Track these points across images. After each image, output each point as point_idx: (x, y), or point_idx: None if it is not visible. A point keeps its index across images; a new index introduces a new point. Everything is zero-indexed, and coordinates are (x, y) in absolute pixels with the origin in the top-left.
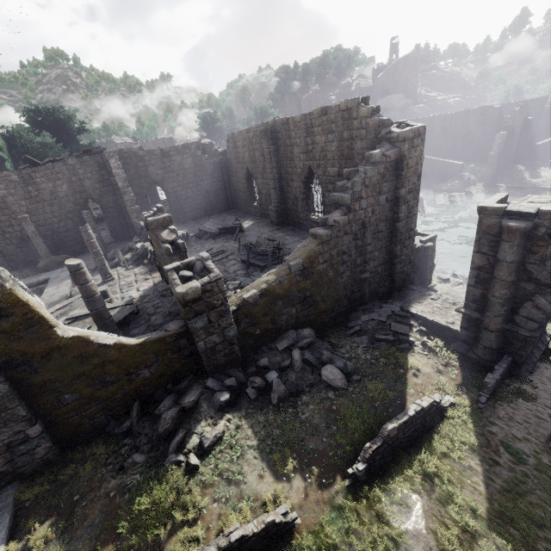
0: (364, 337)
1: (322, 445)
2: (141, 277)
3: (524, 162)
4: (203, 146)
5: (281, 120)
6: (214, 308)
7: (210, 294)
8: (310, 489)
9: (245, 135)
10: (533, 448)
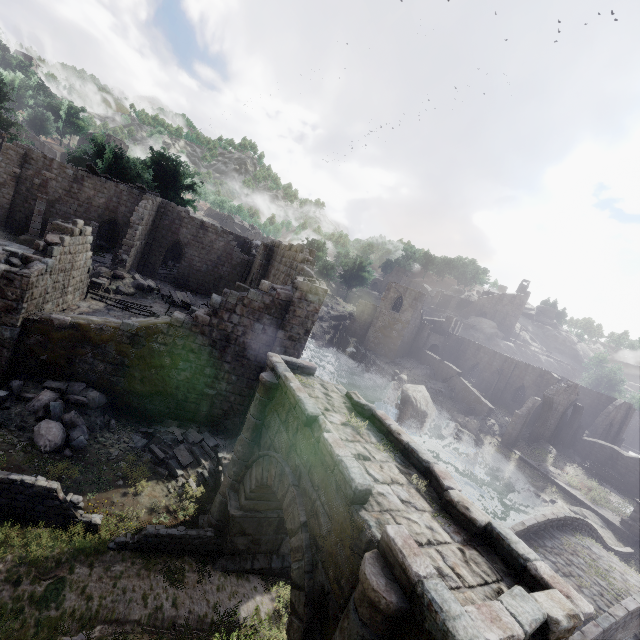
0: (145, 440)
1: None
2: None
3: (563, 448)
4: (251, 245)
5: (277, 243)
6: (5, 298)
7: (9, 283)
8: None
9: None
10: (78, 605)
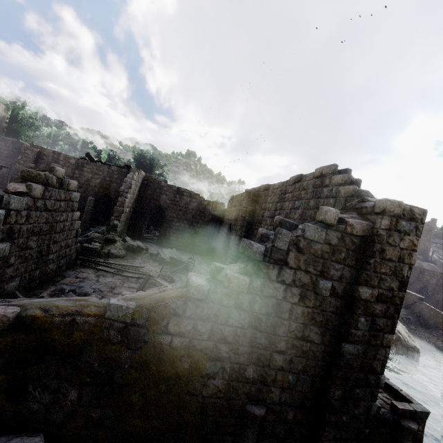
0: None
1: None
2: None
3: None
4: (216, 204)
5: (265, 185)
6: None
7: None
8: None
9: (240, 197)
10: None
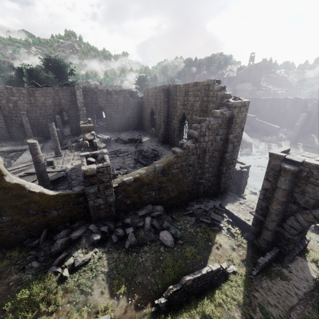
0: (193, 217)
1: (146, 281)
2: (76, 157)
3: (316, 133)
4: (132, 92)
5: (173, 85)
6: (103, 183)
7: (101, 174)
8: (129, 308)
9: (154, 90)
10: (278, 313)
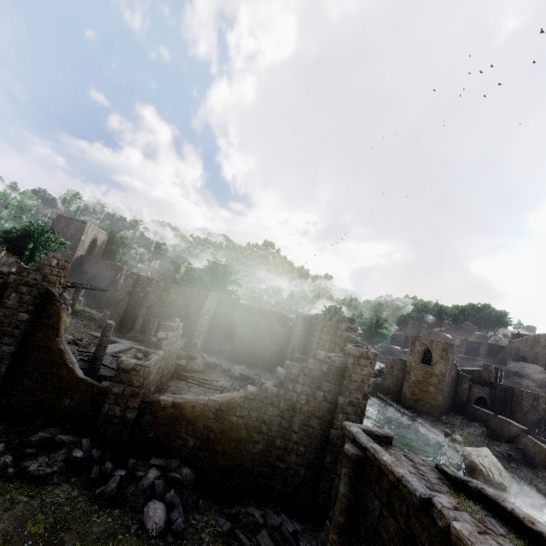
0: (229, 522)
1: (71, 545)
2: None
3: None
4: (286, 318)
5: (315, 315)
6: (132, 386)
7: (136, 373)
8: None
9: (302, 319)
10: None
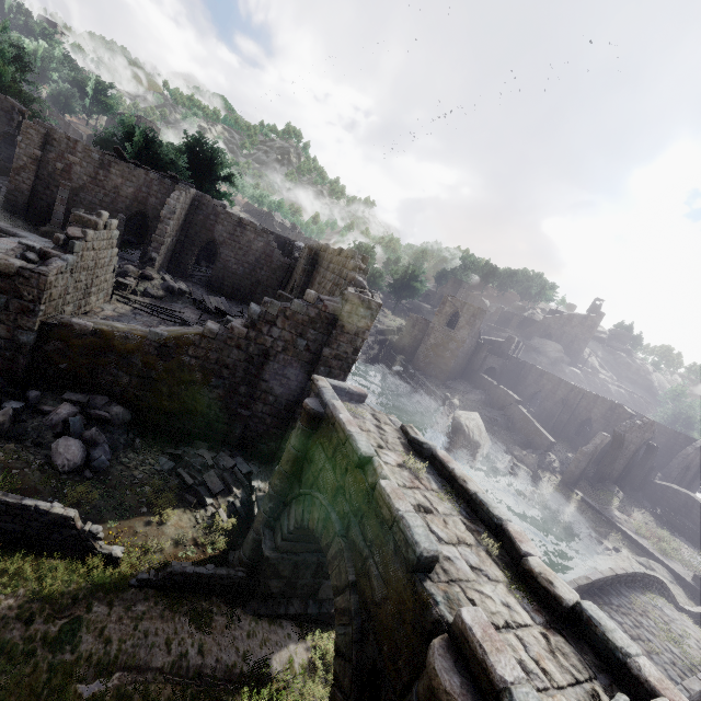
0: (172, 462)
1: None
2: None
3: (631, 491)
4: (293, 246)
5: (324, 246)
6: (21, 299)
7: (25, 281)
8: None
9: None
10: (95, 649)
